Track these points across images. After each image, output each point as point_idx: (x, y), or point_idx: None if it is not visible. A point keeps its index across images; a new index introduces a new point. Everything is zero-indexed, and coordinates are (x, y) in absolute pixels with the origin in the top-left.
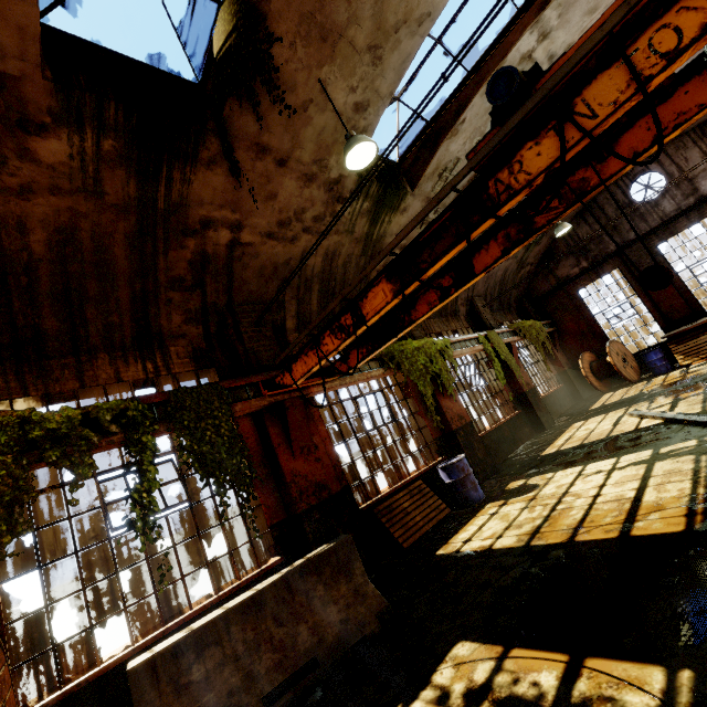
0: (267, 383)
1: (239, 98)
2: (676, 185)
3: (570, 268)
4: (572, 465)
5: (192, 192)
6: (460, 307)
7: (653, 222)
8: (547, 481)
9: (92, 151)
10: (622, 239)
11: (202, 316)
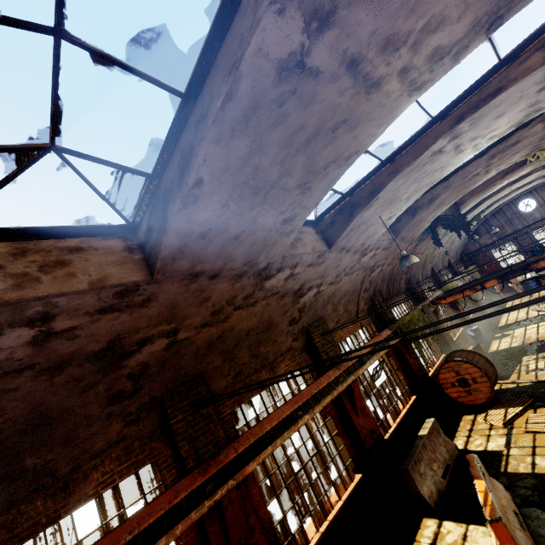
0: (432, 303)
1: (440, 225)
2: (541, 206)
3: (487, 240)
4: (519, 327)
5: (418, 248)
6: (446, 264)
7: (530, 222)
8: (513, 332)
9: (413, 245)
10: (514, 228)
11: (405, 282)
